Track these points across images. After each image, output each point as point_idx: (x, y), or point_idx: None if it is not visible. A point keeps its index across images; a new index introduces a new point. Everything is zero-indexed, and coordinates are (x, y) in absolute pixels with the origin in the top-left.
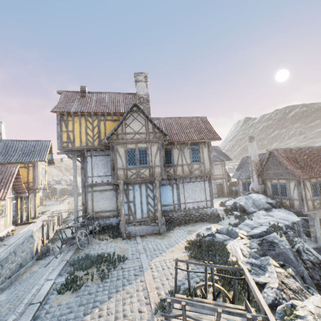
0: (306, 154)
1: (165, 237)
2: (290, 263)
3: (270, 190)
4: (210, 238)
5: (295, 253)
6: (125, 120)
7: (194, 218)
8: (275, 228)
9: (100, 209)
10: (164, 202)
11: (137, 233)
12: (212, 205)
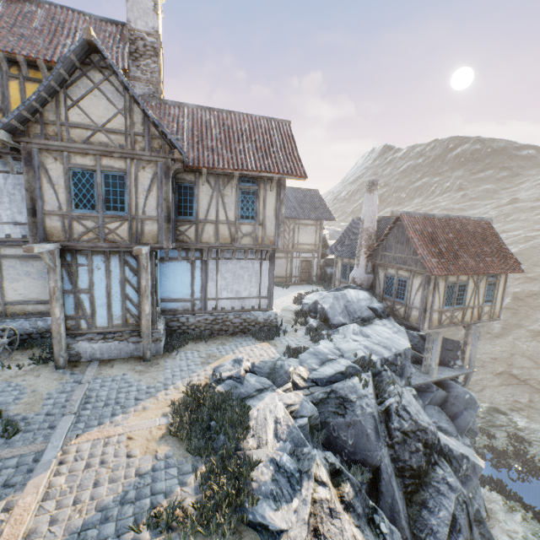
0: (455, 230)
1: (151, 369)
2: (365, 442)
3: (381, 286)
4: (231, 386)
5: (382, 416)
6: (65, 85)
7: (231, 329)
8: (363, 366)
9: (23, 298)
10: (172, 295)
11: (96, 356)
12: (270, 306)
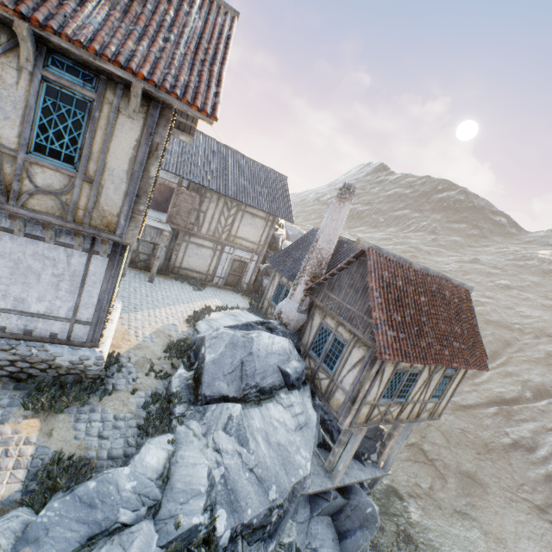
0: (429, 293)
1: None
2: None
3: (311, 336)
4: None
5: None
6: None
7: None
8: None
9: None
10: None
11: None
12: (93, 340)
